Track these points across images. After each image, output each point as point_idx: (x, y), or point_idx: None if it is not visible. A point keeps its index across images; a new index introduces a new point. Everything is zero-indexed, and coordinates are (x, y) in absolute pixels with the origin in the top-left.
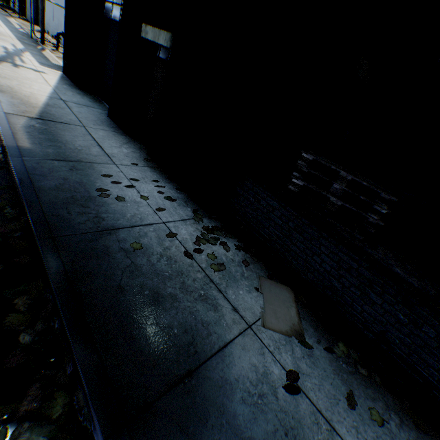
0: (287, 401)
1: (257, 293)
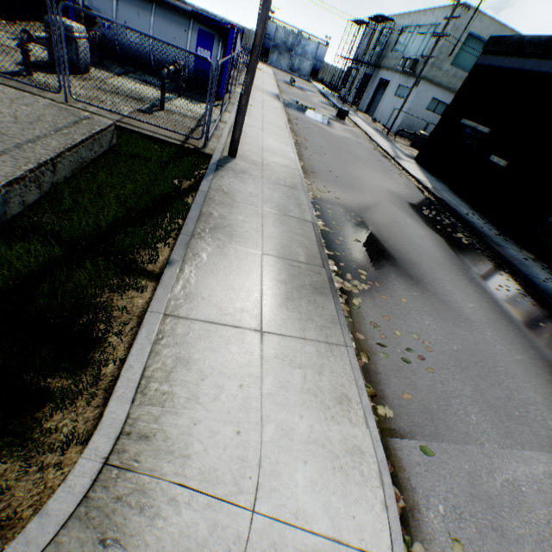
0: (522, 259)
1: (518, 250)
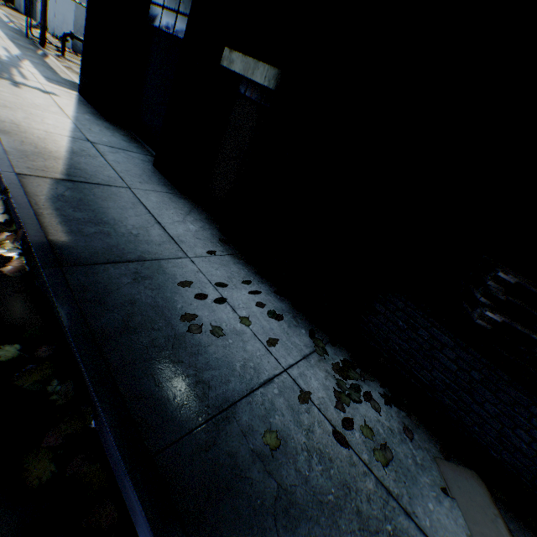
0: None
1: (447, 498)
